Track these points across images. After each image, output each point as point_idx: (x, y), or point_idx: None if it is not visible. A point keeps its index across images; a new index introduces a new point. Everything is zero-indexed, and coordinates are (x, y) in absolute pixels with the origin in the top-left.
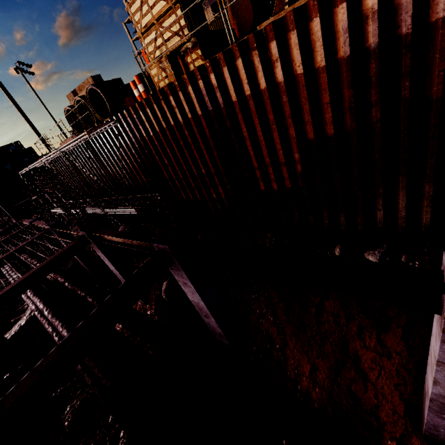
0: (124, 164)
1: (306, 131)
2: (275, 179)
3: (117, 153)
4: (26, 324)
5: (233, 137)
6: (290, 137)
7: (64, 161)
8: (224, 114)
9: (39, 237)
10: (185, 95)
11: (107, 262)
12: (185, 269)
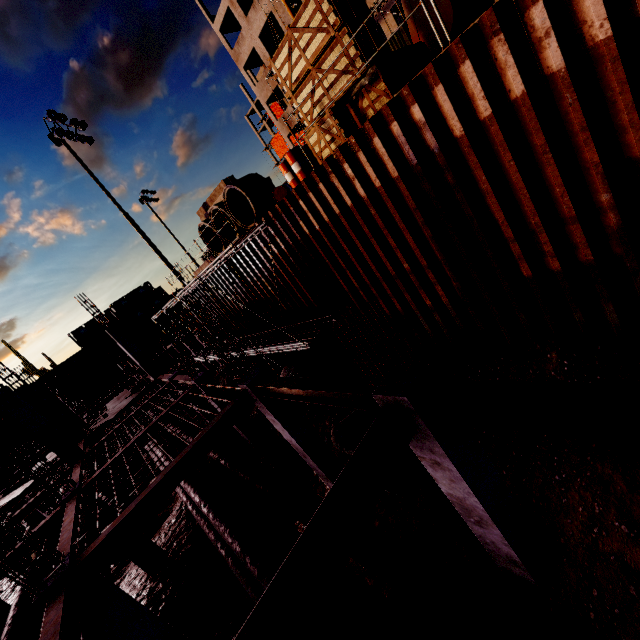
0: (278, 281)
1: (626, 144)
2: (555, 252)
3: (268, 268)
4: (178, 522)
5: (460, 197)
6: (584, 166)
7: (201, 293)
8: (441, 163)
9: (184, 398)
10: (368, 155)
11: (279, 427)
12: (439, 437)
